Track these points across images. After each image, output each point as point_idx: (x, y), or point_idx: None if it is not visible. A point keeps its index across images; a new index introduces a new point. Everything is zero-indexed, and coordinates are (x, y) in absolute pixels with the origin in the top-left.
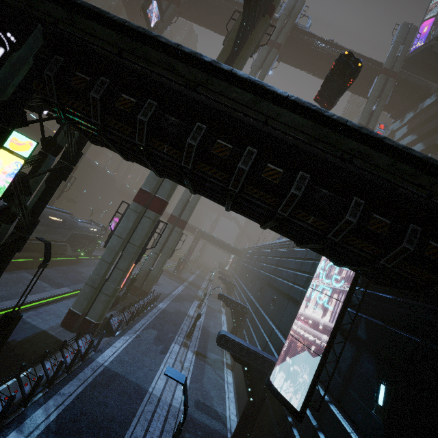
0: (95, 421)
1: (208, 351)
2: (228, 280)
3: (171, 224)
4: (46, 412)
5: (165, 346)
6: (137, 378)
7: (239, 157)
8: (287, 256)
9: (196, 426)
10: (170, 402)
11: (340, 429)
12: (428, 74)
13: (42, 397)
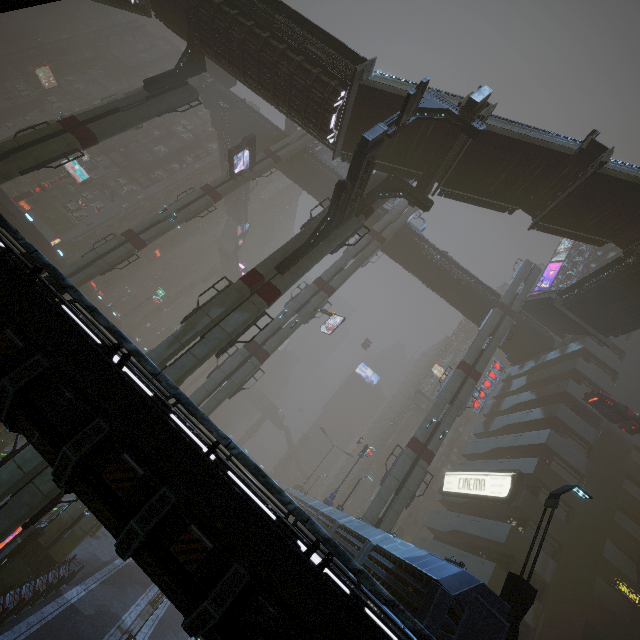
0: None
1: None
2: None
3: None
4: None
5: None
6: None
7: (145, 499)
8: None
9: None
10: None
11: None
12: (551, 325)
13: None
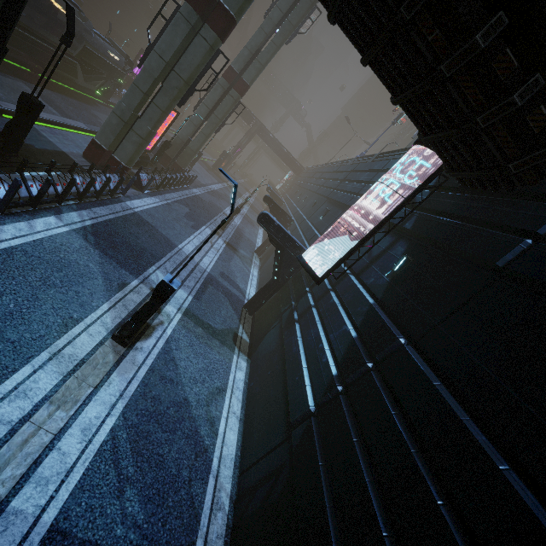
0: (128, 243)
1: (239, 247)
2: (277, 195)
3: (227, 82)
4: (81, 217)
5: (196, 224)
6: (167, 234)
7: None
8: (361, 169)
9: (219, 286)
10: (198, 263)
11: (351, 286)
12: None
13: (74, 205)
